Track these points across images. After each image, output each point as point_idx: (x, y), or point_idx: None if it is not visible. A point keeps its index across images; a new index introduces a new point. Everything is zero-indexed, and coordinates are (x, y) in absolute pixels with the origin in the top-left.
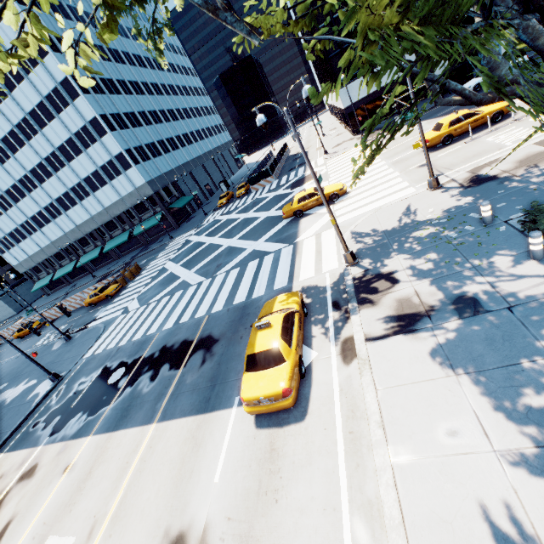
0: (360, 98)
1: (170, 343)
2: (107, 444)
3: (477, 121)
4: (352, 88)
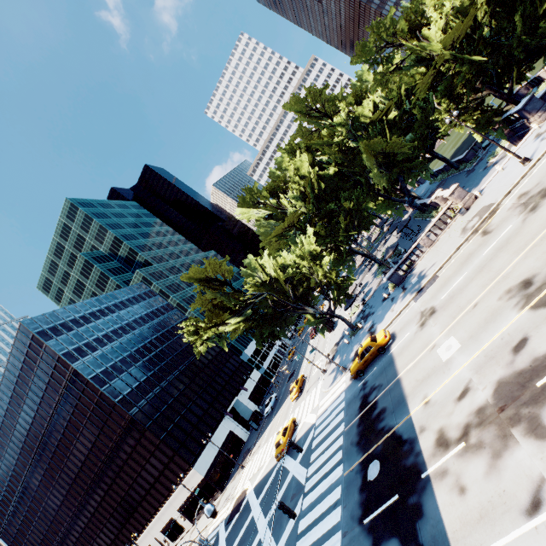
0: (210, 464)
1: (357, 438)
2: (410, 391)
3: (301, 380)
4: (201, 461)
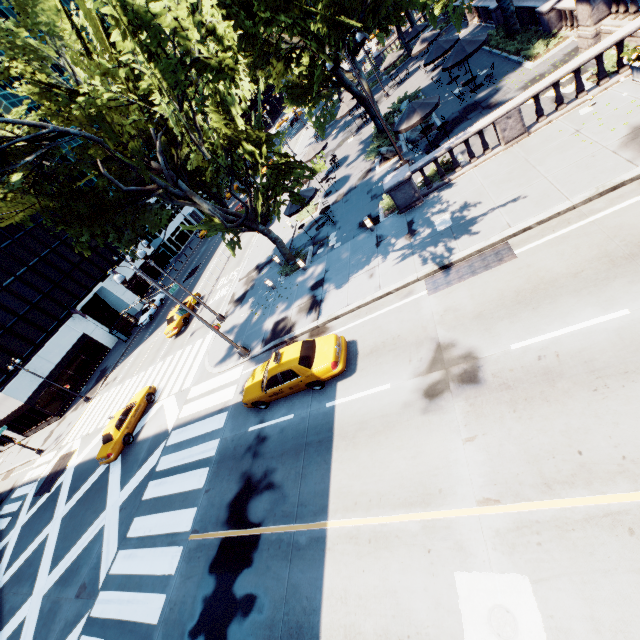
0: (39, 384)
1: (194, 613)
2: None
3: (191, 305)
4: (20, 381)
